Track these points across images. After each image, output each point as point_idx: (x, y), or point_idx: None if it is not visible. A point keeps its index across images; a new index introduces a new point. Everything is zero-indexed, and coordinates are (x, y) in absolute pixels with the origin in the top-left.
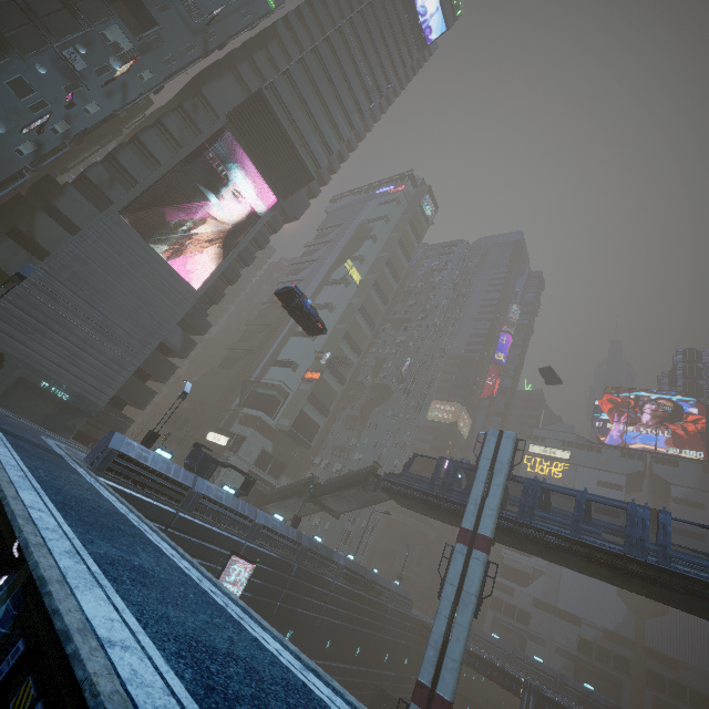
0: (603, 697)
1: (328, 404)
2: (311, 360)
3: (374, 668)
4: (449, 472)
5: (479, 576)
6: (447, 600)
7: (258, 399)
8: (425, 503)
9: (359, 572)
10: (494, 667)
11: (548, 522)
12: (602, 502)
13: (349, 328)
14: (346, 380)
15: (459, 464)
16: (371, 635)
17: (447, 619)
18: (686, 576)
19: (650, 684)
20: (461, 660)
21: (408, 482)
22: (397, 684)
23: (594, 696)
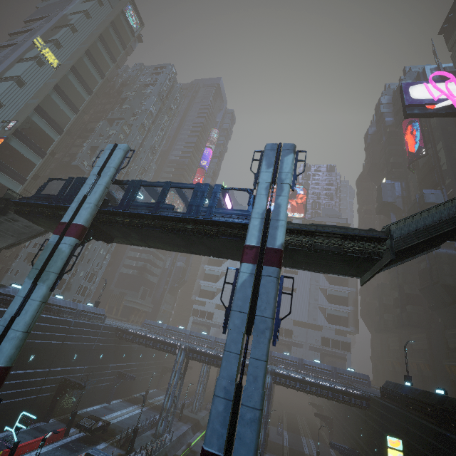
0: None
1: (24, 173)
2: None
3: (61, 367)
4: (73, 187)
5: (62, 257)
6: (28, 283)
7: None
8: (49, 216)
9: None
10: (162, 342)
11: (139, 208)
12: (180, 186)
13: (43, 104)
14: (45, 154)
15: (83, 180)
16: (49, 344)
17: (22, 299)
18: (218, 222)
19: None
20: (25, 329)
21: (36, 201)
22: (92, 372)
23: None
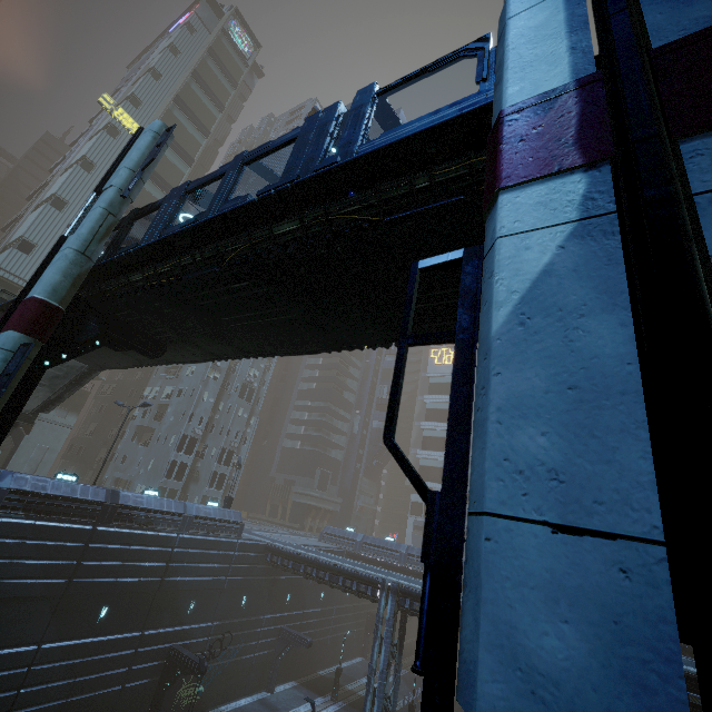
0: None
1: None
2: None
3: (167, 626)
4: None
5: None
6: None
7: None
8: None
9: (72, 495)
10: (346, 574)
11: None
12: (266, 149)
13: None
14: None
15: None
16: (134, 583)
17: None
18: (368, 161)
19: None
20: None
21: None
22: (229, 633)
23: None
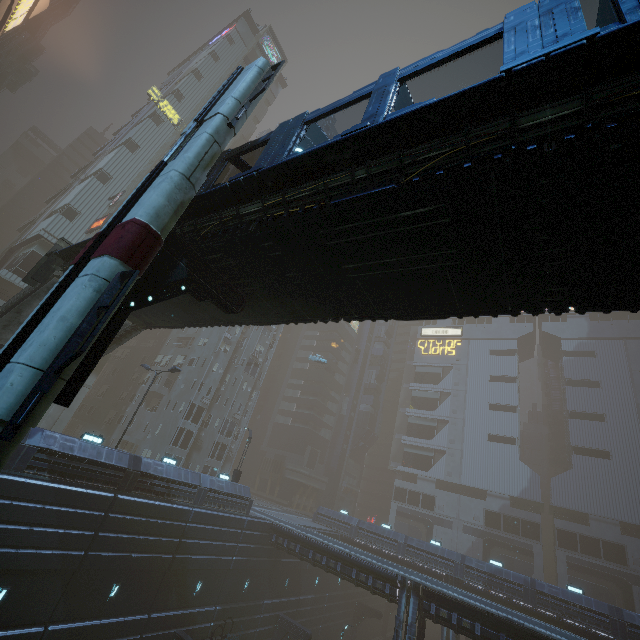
0: (513, 573)
1: None
2: (103, 209)
3: (172, 609)
4: None
5: (64, 312)
6: None
7: (15, 261)
8: None
9: (98, 458)
10: (361, 567)
11: None
12: (437, 58)
13: None
14: None
15: None
16: (147, 559)
17: None
18: None
19: (562, 544)
20: None
21: None
22: (230, 619)
23: (502, 574)
